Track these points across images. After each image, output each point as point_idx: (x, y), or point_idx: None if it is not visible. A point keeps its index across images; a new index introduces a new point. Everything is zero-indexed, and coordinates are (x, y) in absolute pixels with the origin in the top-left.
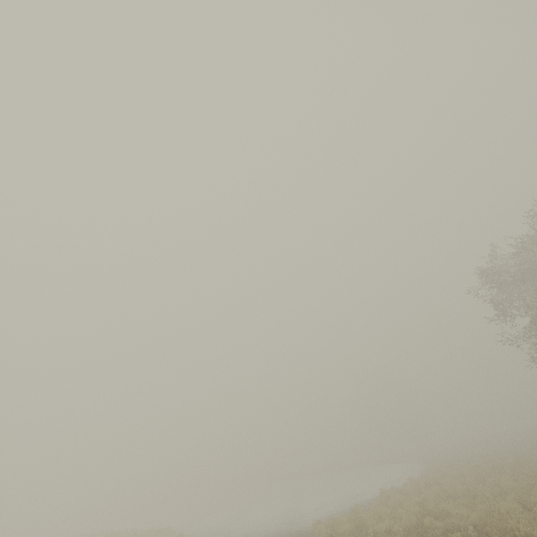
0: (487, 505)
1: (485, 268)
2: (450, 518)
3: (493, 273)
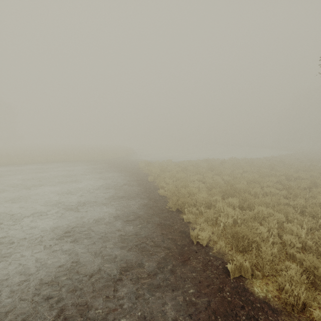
0: (173, 173)
1: None
2: (168, 173)
3: None
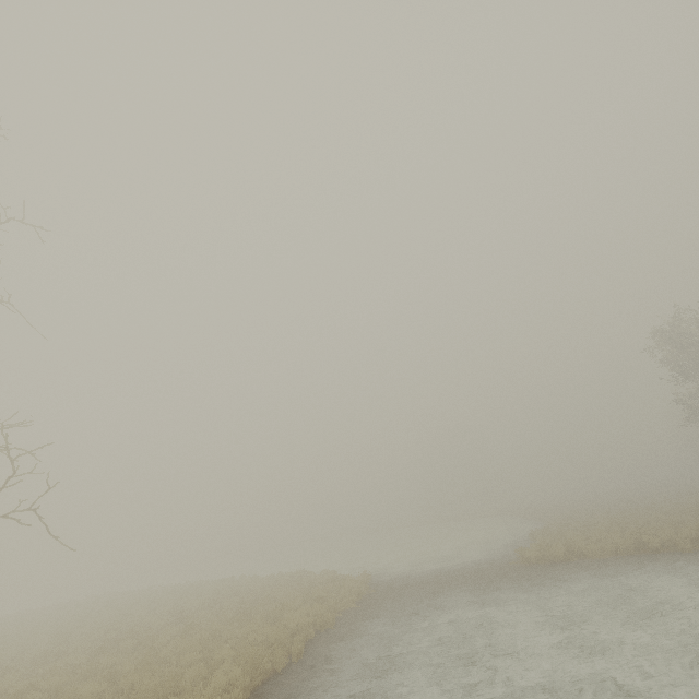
0: (697, 525)
1: (664, 328)
2: (658, 538)
3: (677, 334)
